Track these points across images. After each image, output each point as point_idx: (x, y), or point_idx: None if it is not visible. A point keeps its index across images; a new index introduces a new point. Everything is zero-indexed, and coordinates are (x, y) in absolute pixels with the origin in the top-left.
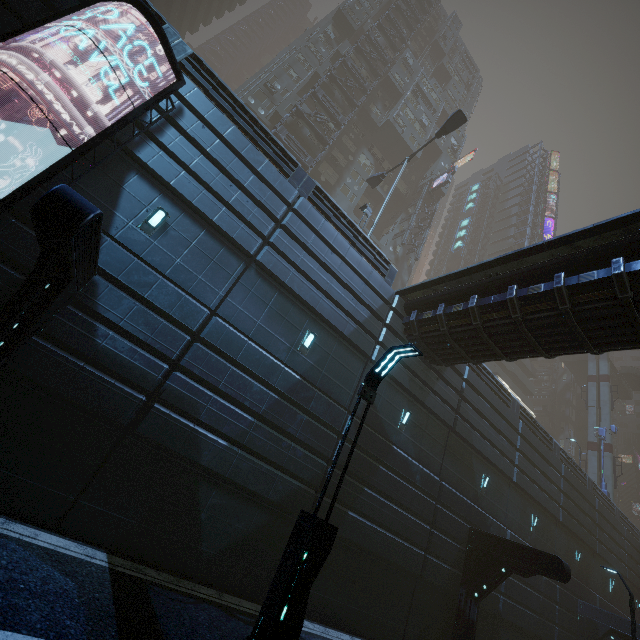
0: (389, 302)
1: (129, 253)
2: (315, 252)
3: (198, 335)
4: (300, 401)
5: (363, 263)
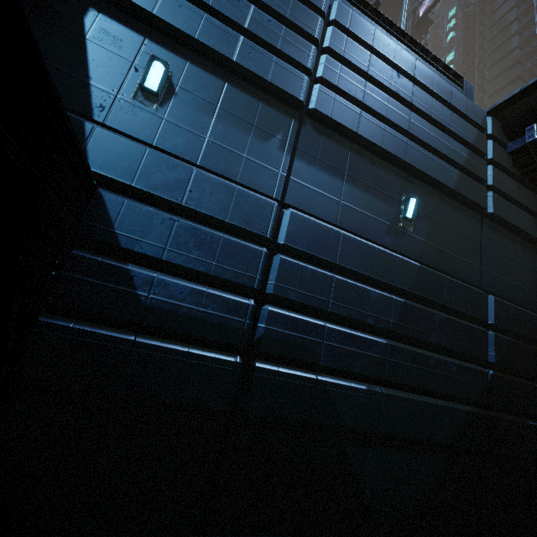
0: (483, 129)
1: (134, 141)
2: (378, 79)
3: (272, 243)
4: (430, 296)
5: (438, 81)
